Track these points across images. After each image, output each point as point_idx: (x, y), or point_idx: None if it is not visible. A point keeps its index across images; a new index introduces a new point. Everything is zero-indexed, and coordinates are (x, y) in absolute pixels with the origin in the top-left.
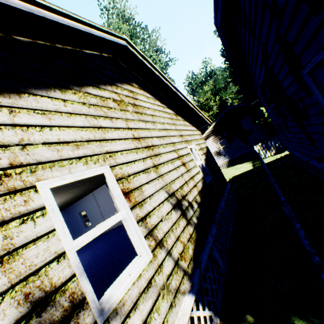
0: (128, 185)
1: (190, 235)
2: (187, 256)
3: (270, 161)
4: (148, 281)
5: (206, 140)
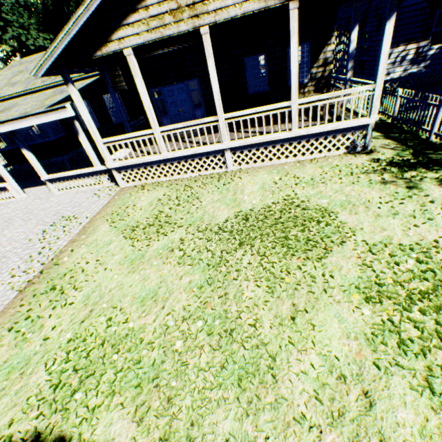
0: None
1: None
2: None
3: None
4: None
5: None
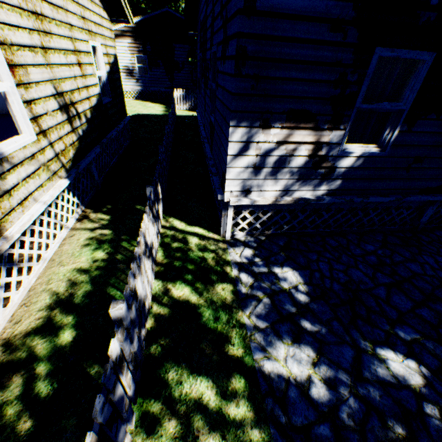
0: (12, 56)
1: (74, 142)
2: (68, 157)
3: (182, 115)
4: (33, 154)
5: (119, 39)
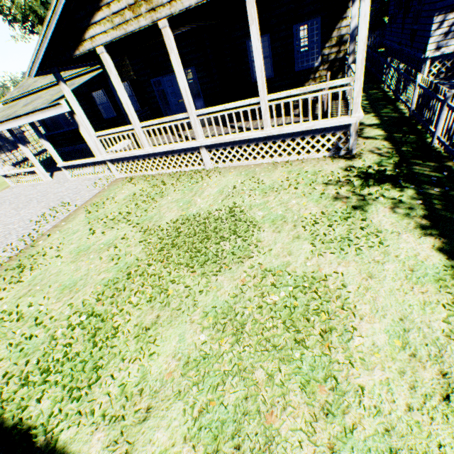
0: None
1: None
2: None
3: None
4: None
5: None
